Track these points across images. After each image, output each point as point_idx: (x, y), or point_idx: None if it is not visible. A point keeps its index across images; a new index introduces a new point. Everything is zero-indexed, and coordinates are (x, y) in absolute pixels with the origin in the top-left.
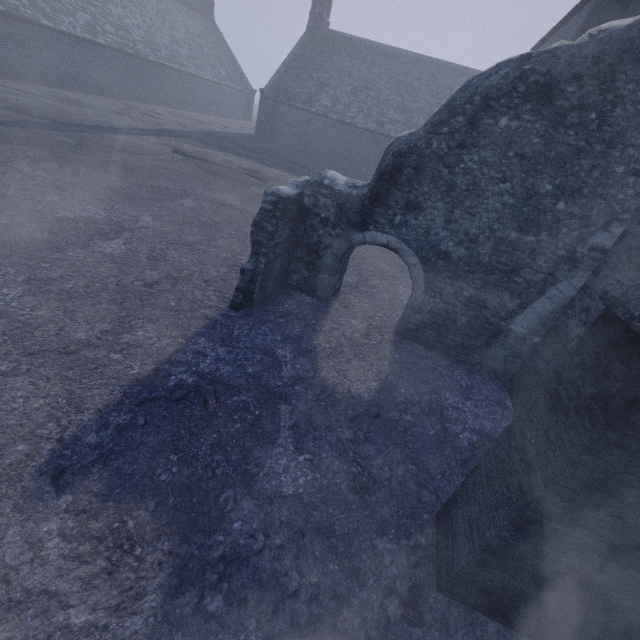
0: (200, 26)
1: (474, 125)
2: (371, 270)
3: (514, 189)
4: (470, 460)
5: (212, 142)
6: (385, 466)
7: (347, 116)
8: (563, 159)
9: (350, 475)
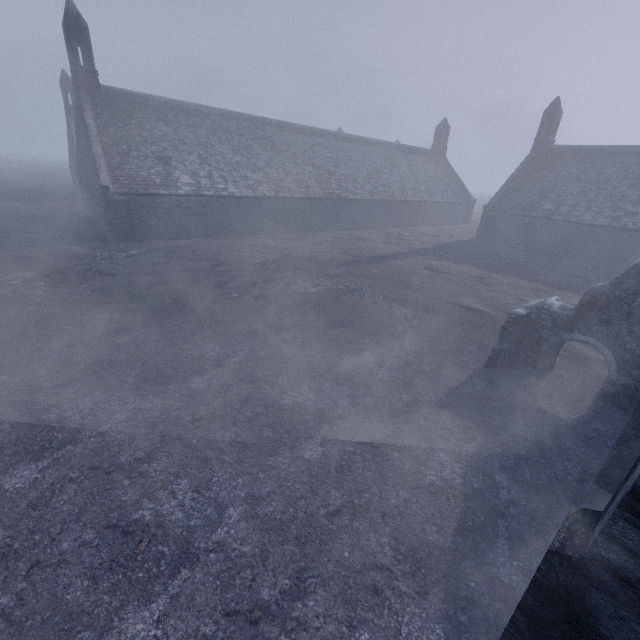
0: (435, 165)
1: None
2: (583, 357)
3: None
4: None
5: (445, 255)
6: (574, 445)
7: (572, 215)
8: None
9: (553, 441)
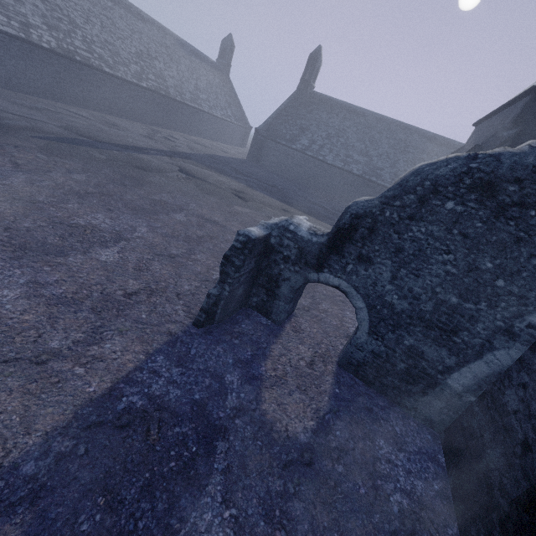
0: (218, 79)
1: (423, 203)
2: (323, 293)
3: (457, 261)
4: (399, 533)
5: (211, 164)
6: (310, 533)
7: (320, 154)
8: (503, 244)
9: None
